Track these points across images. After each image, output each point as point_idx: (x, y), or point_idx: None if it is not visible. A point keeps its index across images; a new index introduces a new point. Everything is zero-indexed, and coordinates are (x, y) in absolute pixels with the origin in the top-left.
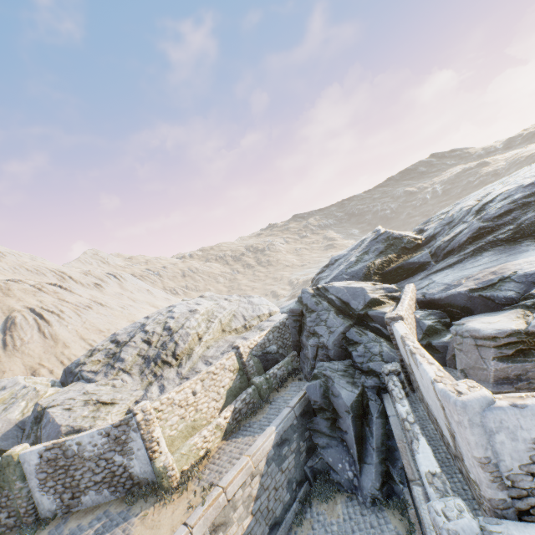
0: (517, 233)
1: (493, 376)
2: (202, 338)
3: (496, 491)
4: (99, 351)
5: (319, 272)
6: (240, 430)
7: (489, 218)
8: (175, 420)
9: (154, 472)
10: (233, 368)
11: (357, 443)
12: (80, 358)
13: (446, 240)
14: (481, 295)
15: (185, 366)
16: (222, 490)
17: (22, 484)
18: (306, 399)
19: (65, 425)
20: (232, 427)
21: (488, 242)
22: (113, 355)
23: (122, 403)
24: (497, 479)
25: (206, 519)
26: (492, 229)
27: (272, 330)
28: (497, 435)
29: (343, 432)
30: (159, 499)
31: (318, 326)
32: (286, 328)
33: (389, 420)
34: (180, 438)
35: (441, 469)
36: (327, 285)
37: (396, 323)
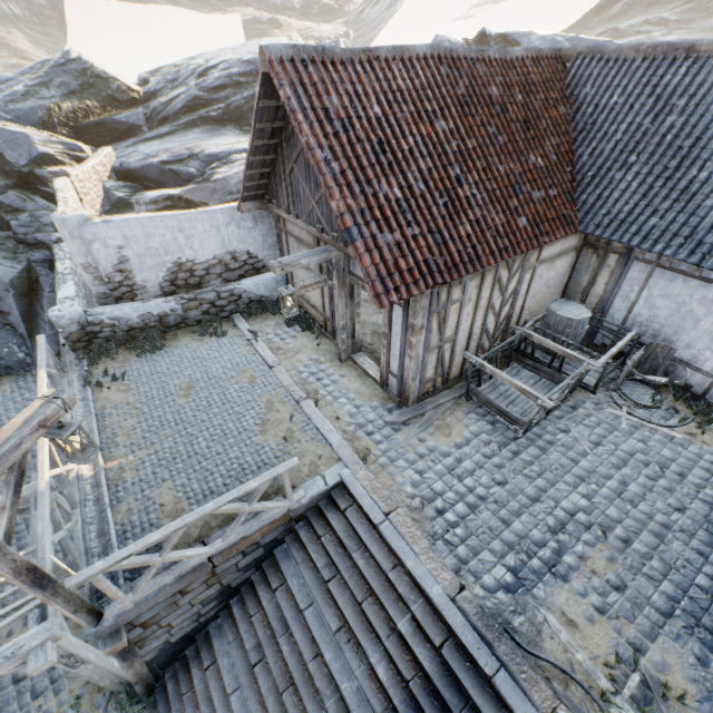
0: (226, 115)
1: None
2: None
3: (99, 287)
4: None
5: None
6: None
7: (206, 88)
8: None
9: None
10: None
11: (26, 322)
12: None
13: (164, 102)
14: (172, 169)
15: None
16: None
17: None
18: None
19: None
20: None
21: (201, 117)
22: None
23: None
24: (99, 278)
25: None
26: (208, 103)
27: None
28: (95, 245)
29: (7, 315)
30: None
31: None
32: None
33: (57, 286)
34: None
35: (93, 306)
36: None
37: (59, 179)
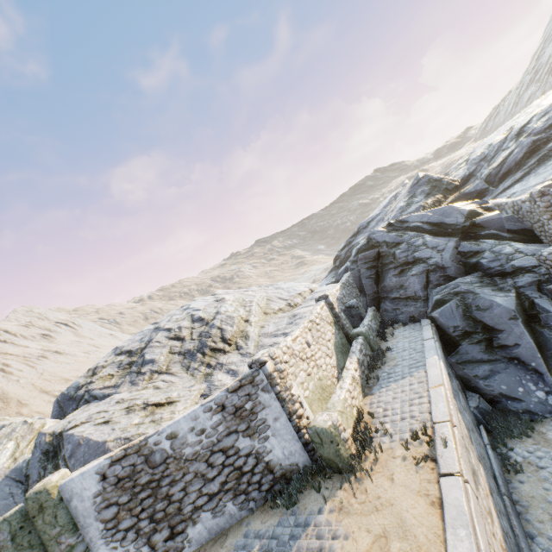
0: None
1: None
2: (250, 320)
3: None
4: (103, 367)
5: (344, 245)
6: (379, 381)
7: (540, 131)
8: (303, 377)
9: (306, 450)
10: (329, 320)
11: (539, 351)
12: (78, 380)
13: (496, 166)
14: None
15: (249, 346)
16: (450, 424)
17: (73, 539)
18: (436, 332)
19: (113, 440)
20: (364, 383)
21: (550, 149)
22: (129, 365)
23: (184, 399)
24: None
25: (465, 462)
26: (548, 139)
27: (342, 286)
28: None
29: (510, 348)
30: (346, 475)
31: (418, 251)
32: (351, 286)
33: None
34: (315, 401)
35: None
36: (400, 218)
37: None
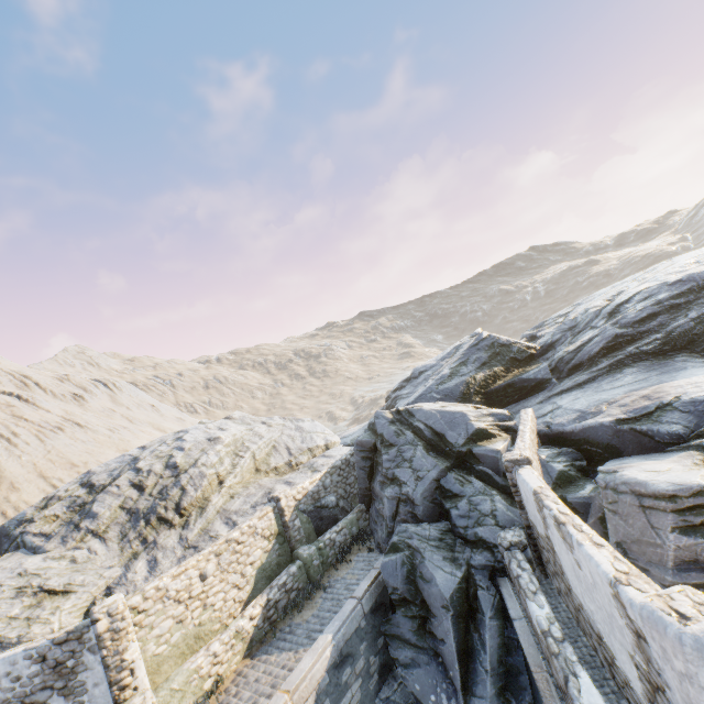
0: (666, 344)
1: (673, 557)
2: (224, 482)
3: None
4: (59, 500)
5: (397, 387)
6: (274, 638)
7: (628, 323)
8: (167, 627)
9: None
10: (269, 532)
11: (460, 660)
12: (27, 511)
13: (571, 350)
14: (634, 429)
15: (195, 527)
16: None
17: None
18: (380, 583)
19: None
20: (262, 633)
21: (629, 354)
22: (81, 507)
23: (83, 591)
24: None
25: None
26: (633, 338)
27: (329, 472)
28: None
29: (439, 641)
30: None
31: (400, 468)
32: (350, 468)
33: (515, 627)
34: (174, 658)
35: None
36: (412, 407)
37: (522, 470)
